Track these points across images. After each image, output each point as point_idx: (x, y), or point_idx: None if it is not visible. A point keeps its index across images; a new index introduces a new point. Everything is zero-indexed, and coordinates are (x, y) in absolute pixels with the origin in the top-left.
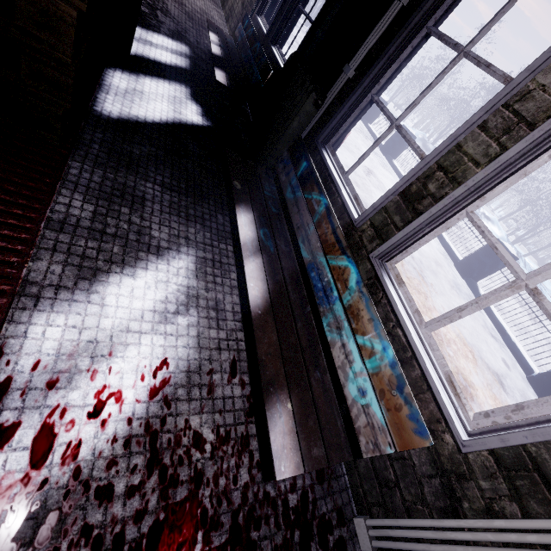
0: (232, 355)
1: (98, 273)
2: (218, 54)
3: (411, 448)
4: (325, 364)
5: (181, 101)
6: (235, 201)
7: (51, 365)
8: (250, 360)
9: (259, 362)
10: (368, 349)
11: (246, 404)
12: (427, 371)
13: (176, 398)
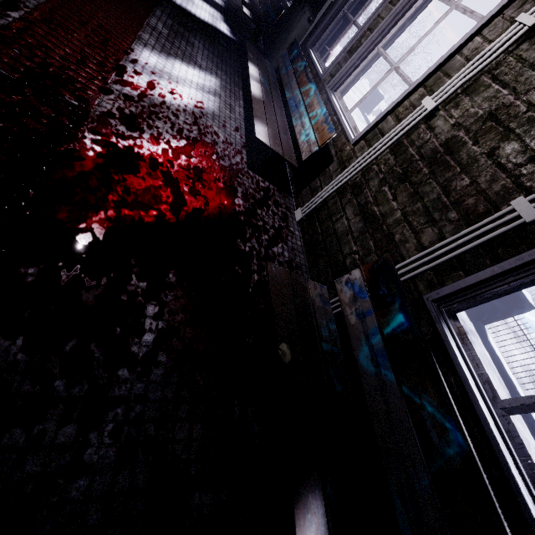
0: (237, 125)
1: (171, 55)
2: (246, 1)
3: (326, 140)
4: (290, 138)
5: (217, 19)
6: (248, 59)
7: (152, 68)
8: (246, 134)
9: (253, 108)
10: (314, 116)
11: (242, 144)
12: (343, 122)
13: (207, 116)
